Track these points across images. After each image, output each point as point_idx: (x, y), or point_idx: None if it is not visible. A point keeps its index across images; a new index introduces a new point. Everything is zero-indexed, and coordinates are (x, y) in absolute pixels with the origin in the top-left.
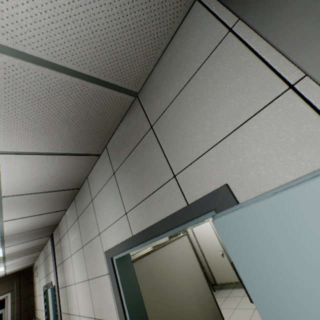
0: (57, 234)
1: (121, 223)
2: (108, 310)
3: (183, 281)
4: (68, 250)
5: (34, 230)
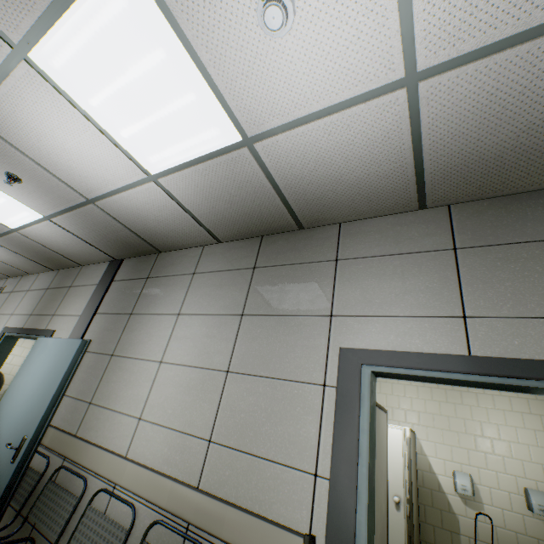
0: (144, 266)
1: (433, 325)
2: (283, 442)
3: (378, 479)
4: (174, 302)
5: (130, 231)
